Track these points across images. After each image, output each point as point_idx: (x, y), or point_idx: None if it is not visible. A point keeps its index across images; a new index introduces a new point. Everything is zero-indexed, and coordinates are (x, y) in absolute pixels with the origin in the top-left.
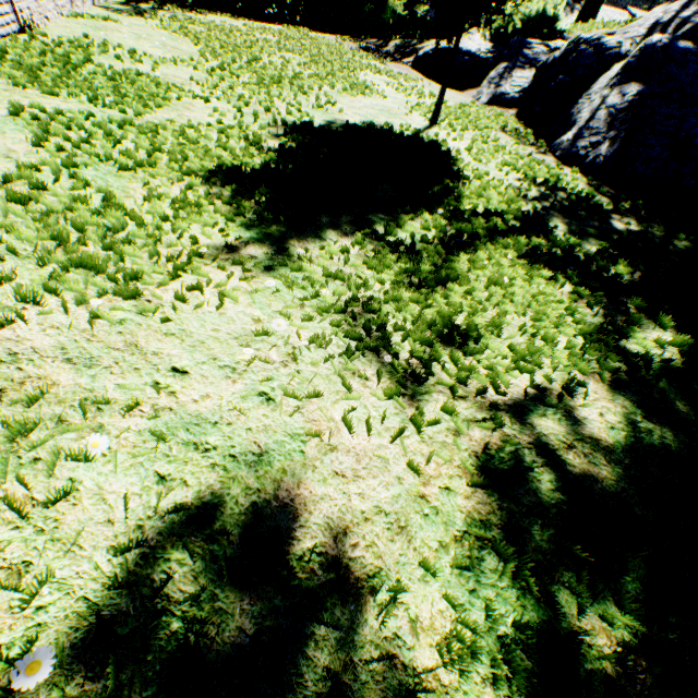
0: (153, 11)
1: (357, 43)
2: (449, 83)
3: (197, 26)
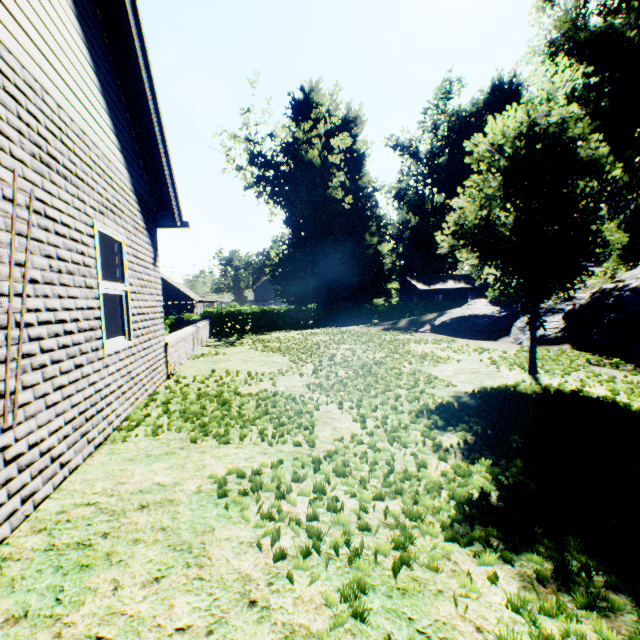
0: (238, 340)
1: (375, 326)
2: (478, 336)
3: (272, 342)
